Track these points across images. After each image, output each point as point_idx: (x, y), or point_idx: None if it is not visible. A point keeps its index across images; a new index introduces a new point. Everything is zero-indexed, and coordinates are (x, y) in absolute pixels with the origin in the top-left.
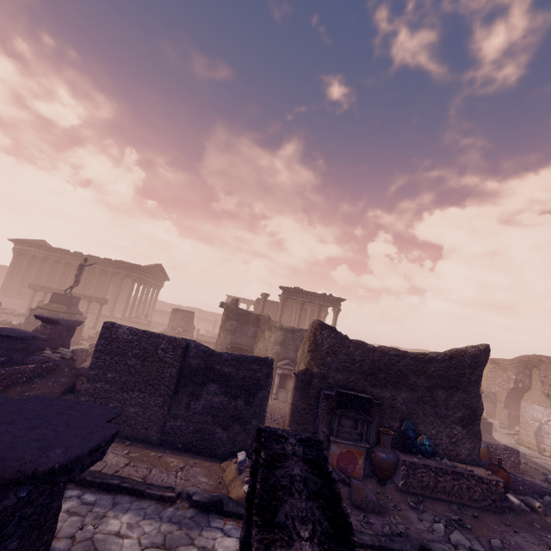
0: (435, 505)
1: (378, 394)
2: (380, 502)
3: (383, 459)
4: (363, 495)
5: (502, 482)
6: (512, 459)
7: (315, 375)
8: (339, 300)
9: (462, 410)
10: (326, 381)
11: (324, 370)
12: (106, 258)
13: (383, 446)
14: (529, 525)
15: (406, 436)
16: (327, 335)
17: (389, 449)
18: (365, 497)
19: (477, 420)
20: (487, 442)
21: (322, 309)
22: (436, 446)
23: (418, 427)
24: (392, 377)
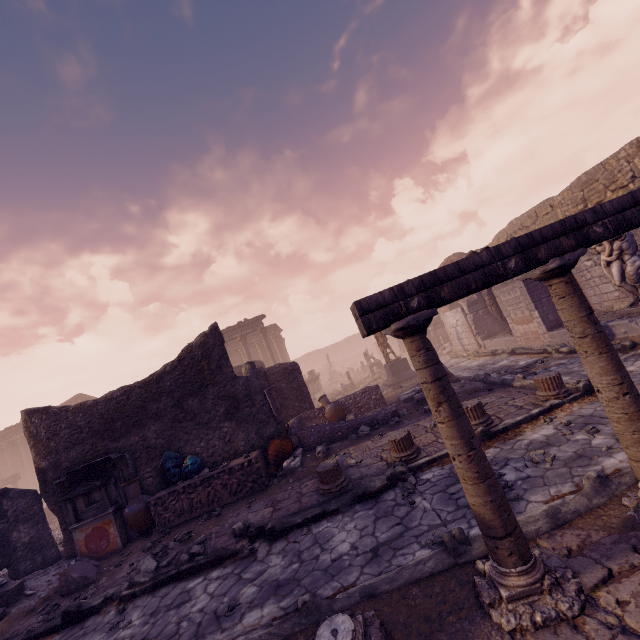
0: (182, 529)
1: (125, 445)
2: (83, 575)
3: (126, 514)
4: (64, 580)
5: (254, 458)
6: (374, 397)
7: (47, 470)
8: (257, 319)
9: (222, 404)
10: (61, 468)
11: (52, 459)
12: (6, 428)
13: (129, 499)
14: (282, 486)
15: (165, 469)
16: (39, 420)
17: (136, 499)
18: (67, 580)
19: (242, 404)
20: (345, 397)
21: (268, 334)
22: (212, 456)
23: (185, 450)
24: (130, 419)
